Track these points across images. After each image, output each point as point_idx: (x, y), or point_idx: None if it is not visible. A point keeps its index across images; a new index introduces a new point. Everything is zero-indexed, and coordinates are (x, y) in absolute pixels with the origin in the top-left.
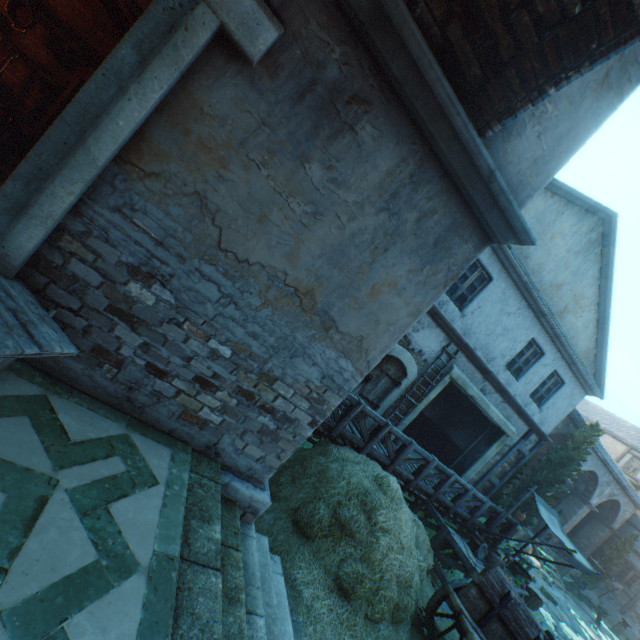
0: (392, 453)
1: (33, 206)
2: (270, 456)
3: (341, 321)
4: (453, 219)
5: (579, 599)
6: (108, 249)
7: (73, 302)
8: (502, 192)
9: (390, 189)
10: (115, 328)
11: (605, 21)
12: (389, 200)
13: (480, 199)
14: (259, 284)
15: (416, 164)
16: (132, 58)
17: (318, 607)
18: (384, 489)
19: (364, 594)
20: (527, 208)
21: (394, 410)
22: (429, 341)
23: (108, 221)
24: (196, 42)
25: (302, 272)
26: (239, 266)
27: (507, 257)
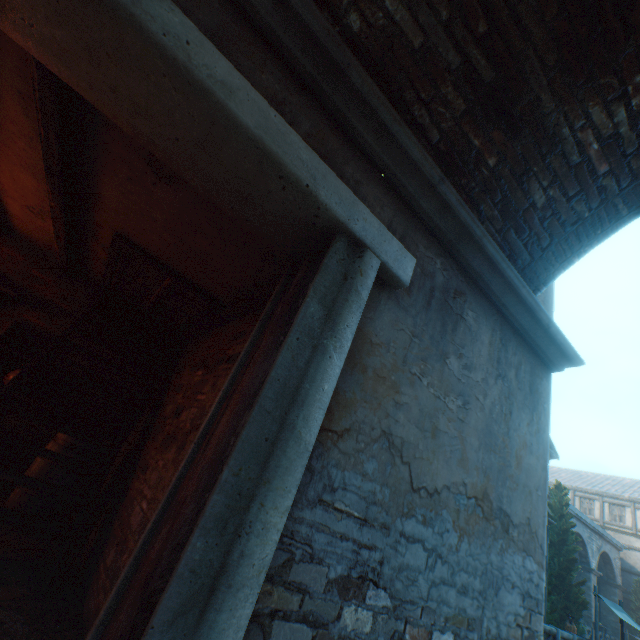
0: None
1: (238, 564)
2: None
3: (511, 511)
4: (529, 363)
5: None
6: (313, 571)
7: None
8: (557, 332)
9: (494, 356)
10: None
11: (603, 218)
12: (497, 366)
13: (541, 341)
14: (450, 512)
15: (499, 329)
16: (319, 312)
17: None
18: None
19: None
20: None
21: None
22: None
23: (309, 524)
24: (369, 283)
25: (473, 473)
26: (431, 501)
27: None
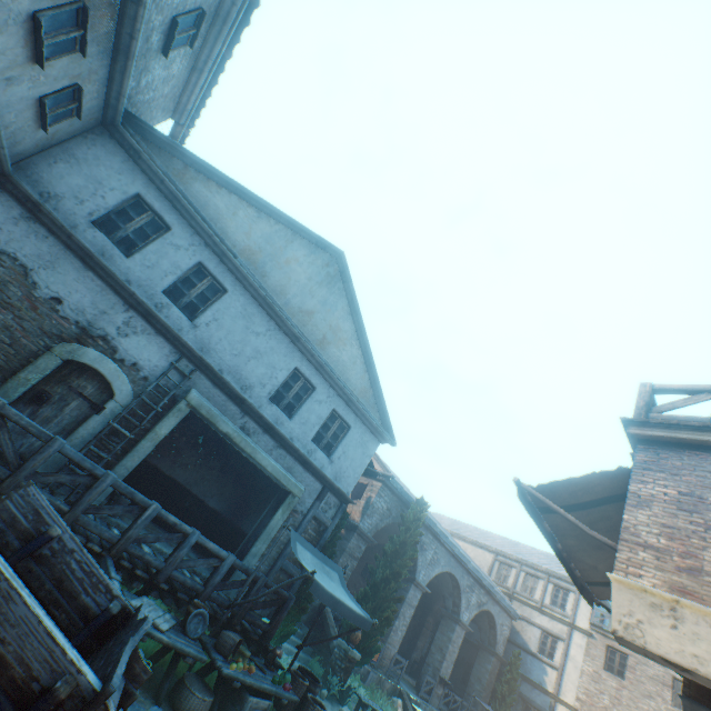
0: (15, 458)
1: None
2: None
3: None
4: None
5: None
6: None
7: None
8: None
9: None
10: None
11: None
12: None
13: None
14: None
15: None
16: None
17: None
18: None
19: None
20: (252, 227)
21: (89, 443)
22: (149, 352)
23: None
24: None
25: None
26: None
27: (236, 266)
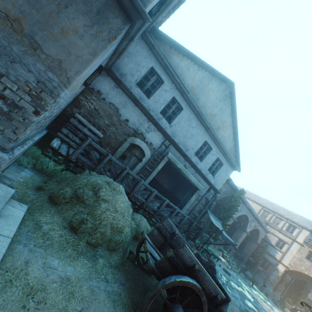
0: (131, 186)
1: None
2: (8, 131)
3: (44, 46)
4: (106, 1)
5: (245, 277)
6: None
7: None
8: None
9: None
10: None
11: None
12: None
13: None
14: None
15: None
16: None
17: (52, 234)
18: (110, 184)
19: (87, 230)
20: (195, 75)
21: (139, 173)
22: (155, 138)
23: None
24: None
25: (9, 5)
26: None
27: (188, 97)
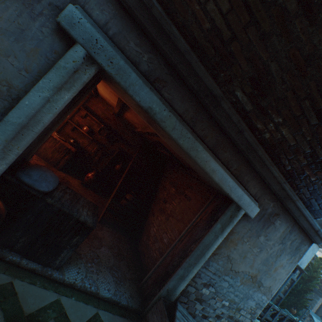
0: None
1: (186, 276)
2: None
3: (264, 282)
4: (301, 239)
5: None
6: (199, 279)
7: (185, 299)
8: (321, 233)
9: (283, 236)
10: (195, 305)
11: None
12: (282, 239)
13: (312, 233)
14: (240, 277)
15: (291, 226)
16: (219, 226)
17: None
18: None
19: None
20: None
21: None
22: None
23: (201, 271)
24: (238, 218)
25: (254, 270)
26: (235, 273)
27: None
